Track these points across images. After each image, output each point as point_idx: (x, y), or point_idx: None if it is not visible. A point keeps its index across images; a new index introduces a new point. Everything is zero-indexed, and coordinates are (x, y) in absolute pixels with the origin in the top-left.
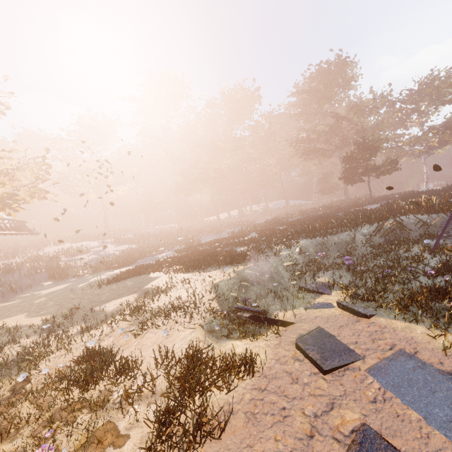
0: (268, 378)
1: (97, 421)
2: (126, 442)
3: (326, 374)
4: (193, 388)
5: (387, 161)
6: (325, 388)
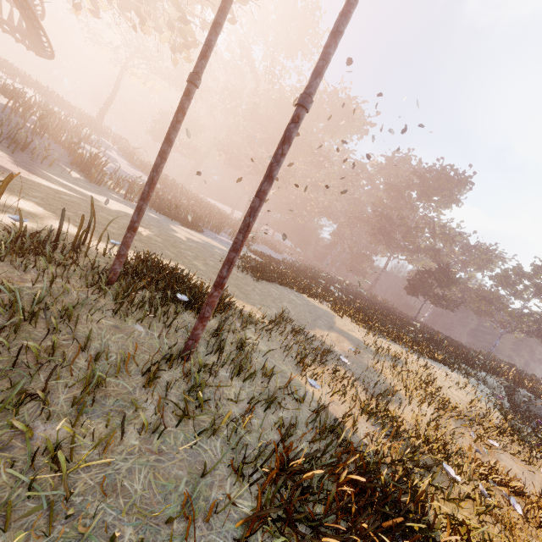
0: None
1: None
2: None
3: None
4: None
5: (453, 299)
6: None
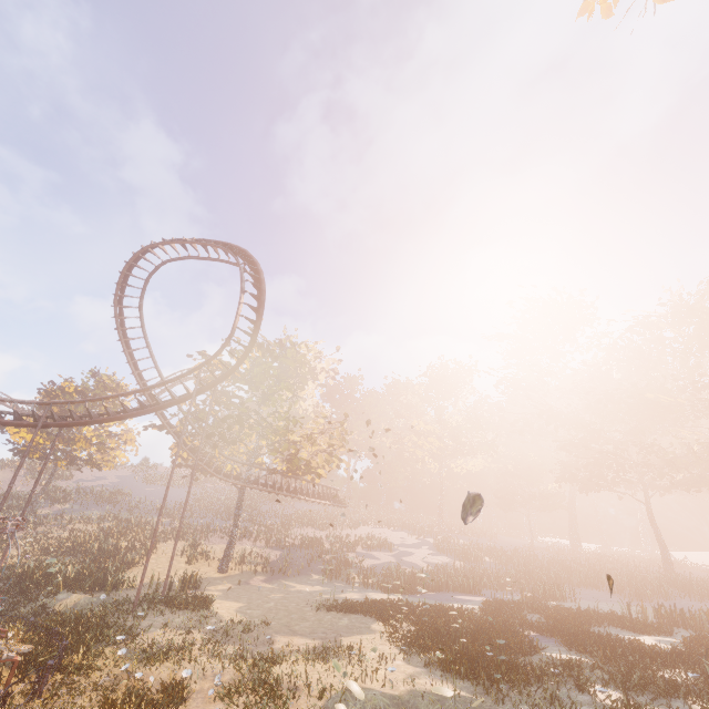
0: None
1: None
2: None
3: None
4: None
5: None
6: None
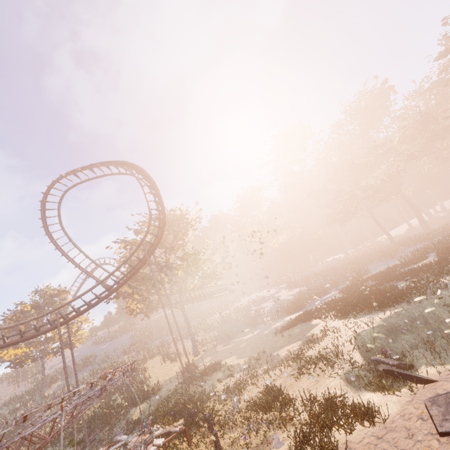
0: (387, 430)
1: (268, 432)
2: (281, 447)
3: (442, 437)
4: (322, 424)
5: None
6: (435, 448)
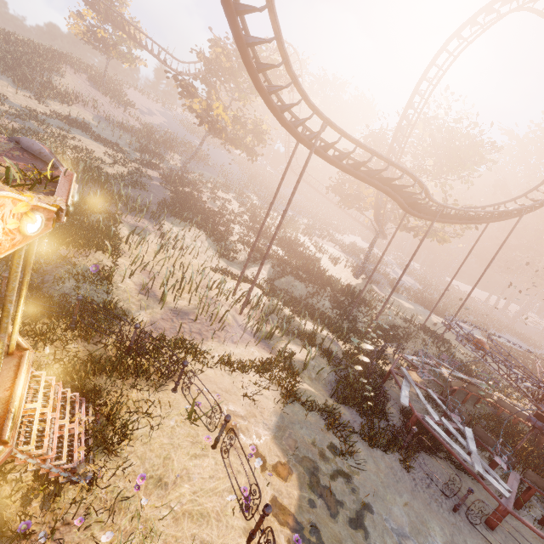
0: None
1: None
2: None
3: None
4: None
5: None
6: None
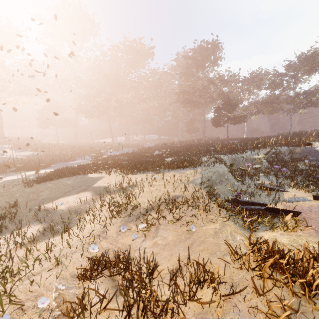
0: None
1: None
2: None
3: None
4: None
5: (241, 115)
6: None
